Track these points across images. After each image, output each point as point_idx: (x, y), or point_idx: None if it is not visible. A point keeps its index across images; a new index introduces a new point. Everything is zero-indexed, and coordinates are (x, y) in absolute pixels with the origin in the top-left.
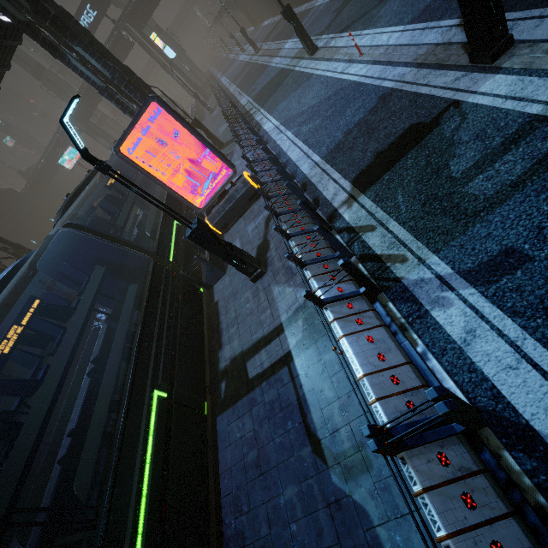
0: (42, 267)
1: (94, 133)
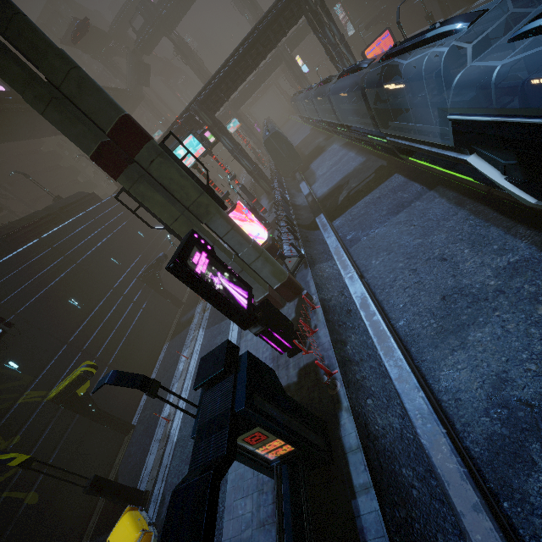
0: (332, 89)
1: (240, 119)
